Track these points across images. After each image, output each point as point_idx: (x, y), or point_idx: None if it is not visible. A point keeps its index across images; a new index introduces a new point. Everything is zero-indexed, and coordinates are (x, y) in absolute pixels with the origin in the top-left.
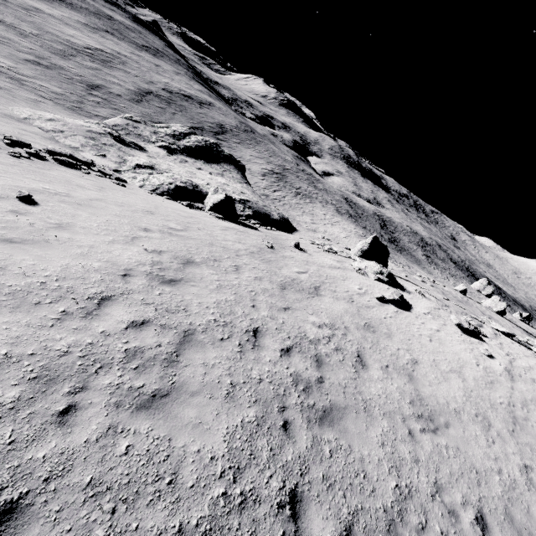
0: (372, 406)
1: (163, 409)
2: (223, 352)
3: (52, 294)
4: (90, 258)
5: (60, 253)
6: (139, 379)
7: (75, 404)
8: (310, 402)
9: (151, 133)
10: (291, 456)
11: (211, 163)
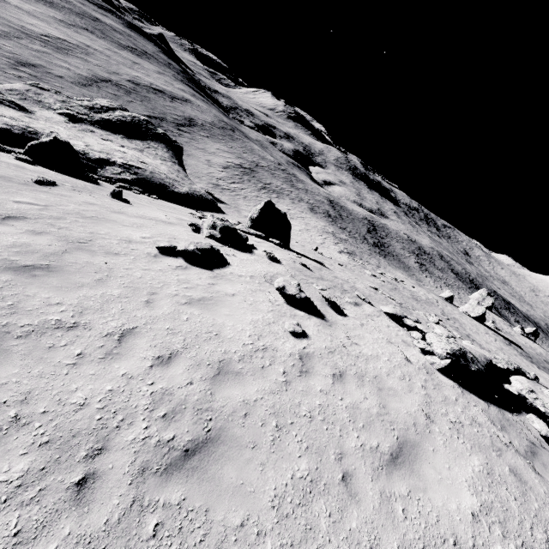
0: None
1: None
2: None
3: None
4: None
5: None
6: None
7: None
8: None
9: (56, 101)
10: None
11: (133, 139)
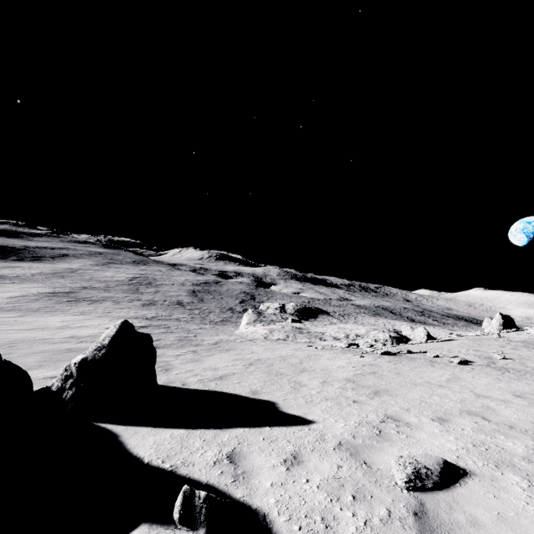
0: None
1: None
2: None
3: None
4: None
5: None
6: None
7: None
8: None
9: (275, 316)
10: None
11: (316, 319)
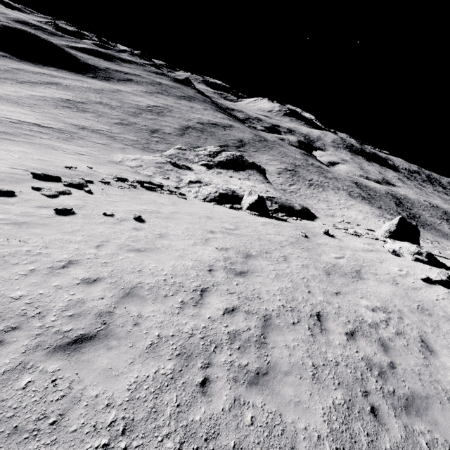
0: None
1: (268, 386)
2: (297, 335)
3: (172, 288)
4: (185, 258)
5: (167, 256)
6: (243, 358)
7: (208, 377)
8: (389, 388)
9: (194, 156)
10: (388, 445)
11: (238, 171)
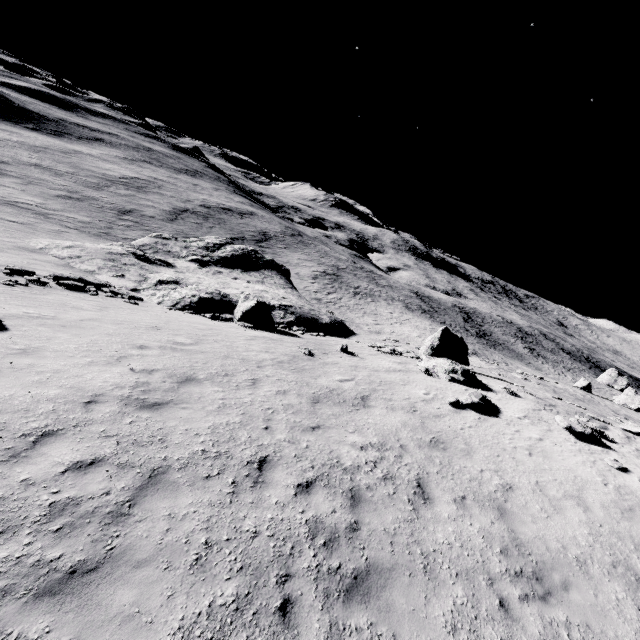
0: (437, 563)
1: (81, 594)
2: (204, 495)
3: None
4: (48, 385)
5: (9, 382)
6: (57, 547)
7: None
8: (333, 563)
9: (181, 248)
10: None
11: (250, 271)
